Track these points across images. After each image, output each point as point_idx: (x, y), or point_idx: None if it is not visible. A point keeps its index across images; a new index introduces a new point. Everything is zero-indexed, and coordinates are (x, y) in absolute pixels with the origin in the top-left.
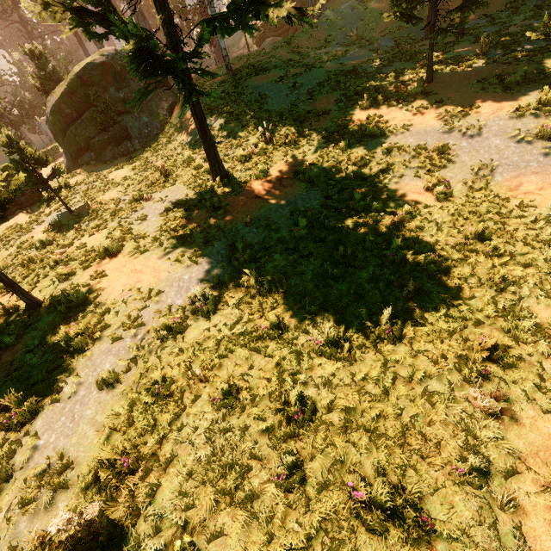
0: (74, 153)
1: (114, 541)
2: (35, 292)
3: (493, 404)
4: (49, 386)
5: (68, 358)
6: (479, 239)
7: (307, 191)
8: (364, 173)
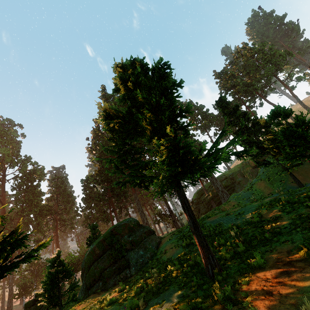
0: (89, 284)
1: None
2: None
3: None
4: None
5: None
6: None
7: None
8: None
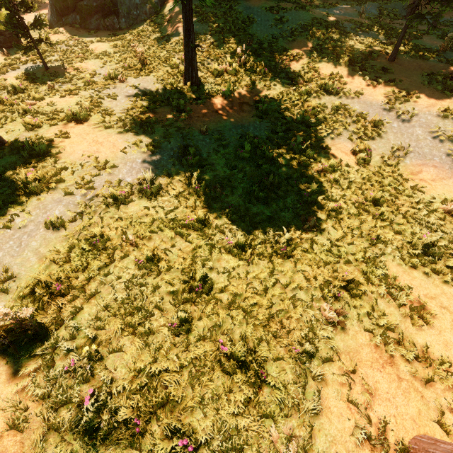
0: (60, 9)
1: (39, 337)
2: (1, 132)
3: (335, 316)
4: (3, 214)
5: (23, 197)
6: (374, 204)
7: (260, 121)
8: (311, 122)
